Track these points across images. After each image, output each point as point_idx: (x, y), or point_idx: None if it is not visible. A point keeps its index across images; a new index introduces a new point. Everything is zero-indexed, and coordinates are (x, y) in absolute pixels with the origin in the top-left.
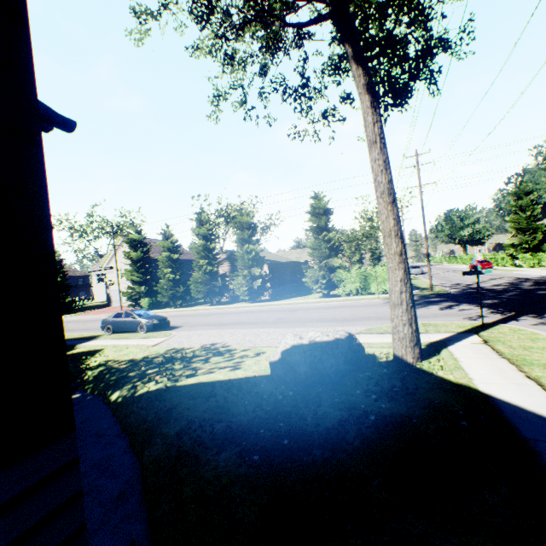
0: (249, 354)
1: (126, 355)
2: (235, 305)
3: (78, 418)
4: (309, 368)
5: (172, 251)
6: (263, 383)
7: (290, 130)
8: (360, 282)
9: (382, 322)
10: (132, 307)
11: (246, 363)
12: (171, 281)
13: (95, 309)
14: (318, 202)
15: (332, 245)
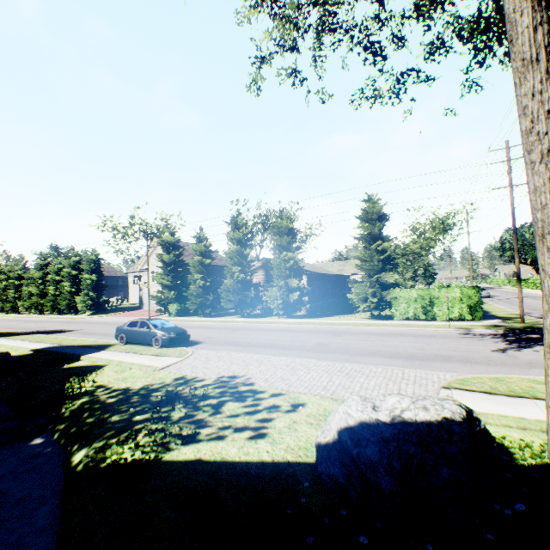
0: (280, 405)
1: (124, 380)
2: (268, 320)
3: (14, 492)
4: (399, 485)
5: (205, 255)
6: (303, 488)
7: (353, 96)
8: (421, 304)
9: (475, 367)
10: (160, 312)
11: (275, 426)
12: (201, 288)
13: (126, 310)
14: (372, 205)
15: (386, 257)
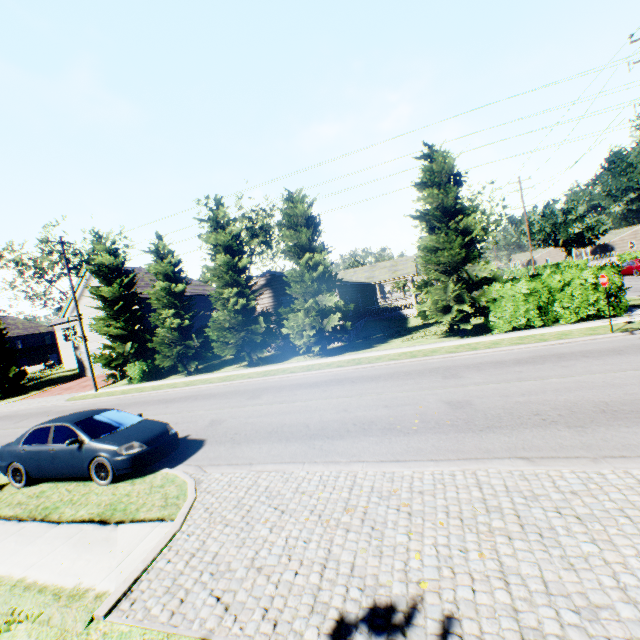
0: None
1: None
2: (297, 364)
3: None
4: None
5: (173, 279)
6: None
7: None
8: (535, 303)
9: None
10: (114, 380)
11: None
12: (177, 331)
13: (59, 383)
14: (442, 159)
15: (470, 239)
